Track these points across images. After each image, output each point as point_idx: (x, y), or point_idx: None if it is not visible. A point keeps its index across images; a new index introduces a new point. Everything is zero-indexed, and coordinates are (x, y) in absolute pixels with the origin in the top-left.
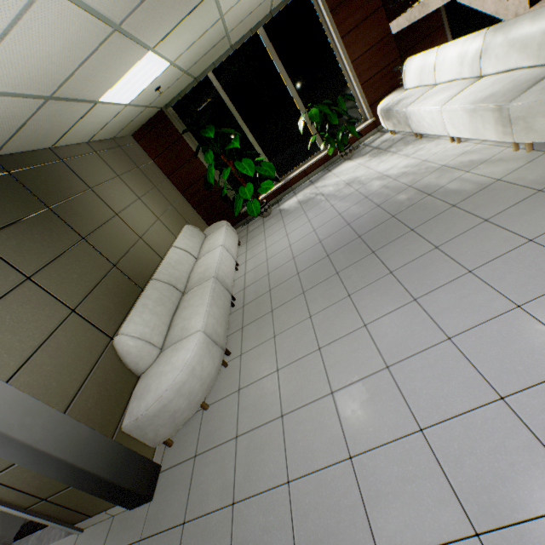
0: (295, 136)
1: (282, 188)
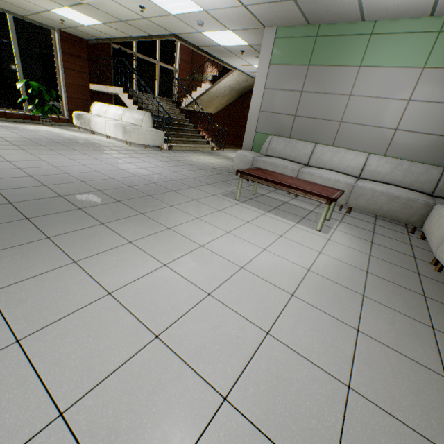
0: (7, 88)
1: None
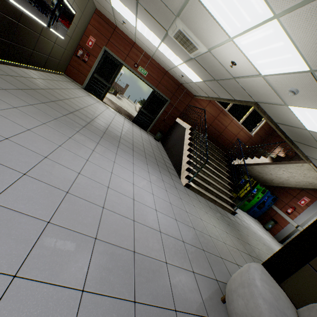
0: None
1: None
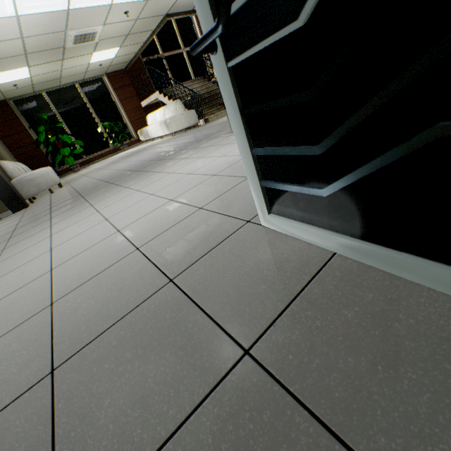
0: (96, 137)
1: (88, 161)
